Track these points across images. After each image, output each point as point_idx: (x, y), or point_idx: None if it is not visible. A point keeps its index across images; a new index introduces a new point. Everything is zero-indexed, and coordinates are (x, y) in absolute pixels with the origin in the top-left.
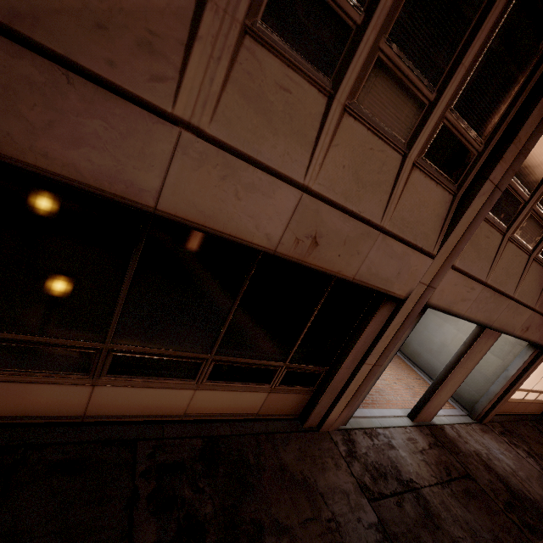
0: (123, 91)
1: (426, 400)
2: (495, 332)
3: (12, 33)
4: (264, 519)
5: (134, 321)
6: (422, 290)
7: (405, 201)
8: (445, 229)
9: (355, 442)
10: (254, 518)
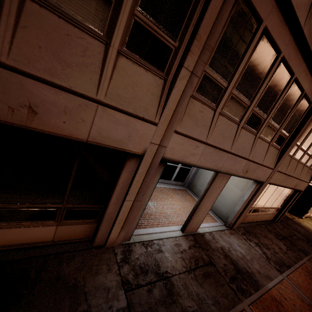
0: None
1: (189, 219)
2: (226, 174)
3: None
4: None
5: None
6: (156, 148)
7: (118, 81)
8: (163, 104)
9: (132, 251)
10: None
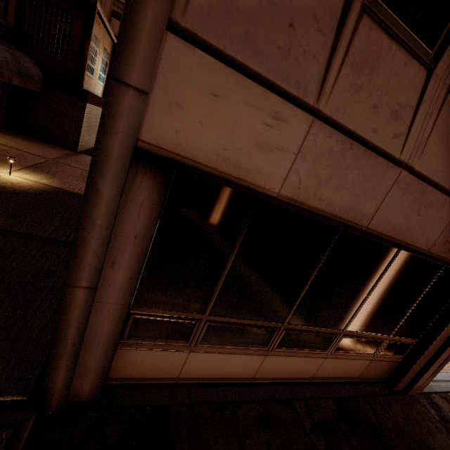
0: (377, 148)
1: None
2: None
3: (332, 122)
4: None
5: (305, 306)
6: None
7: None
8: None
9: (439, 406)
10: None
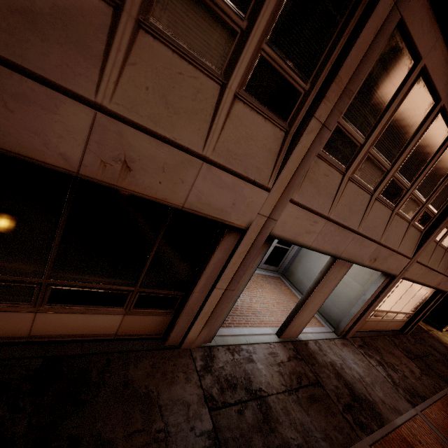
0: None
1: (290, 320)
2: (347, 262)
3: None
4: (84, 434)
5: None
6: (263, 221)
7: (230, 133)
8: (280, 164)
9: (215, 357)
10: (73, 434)
